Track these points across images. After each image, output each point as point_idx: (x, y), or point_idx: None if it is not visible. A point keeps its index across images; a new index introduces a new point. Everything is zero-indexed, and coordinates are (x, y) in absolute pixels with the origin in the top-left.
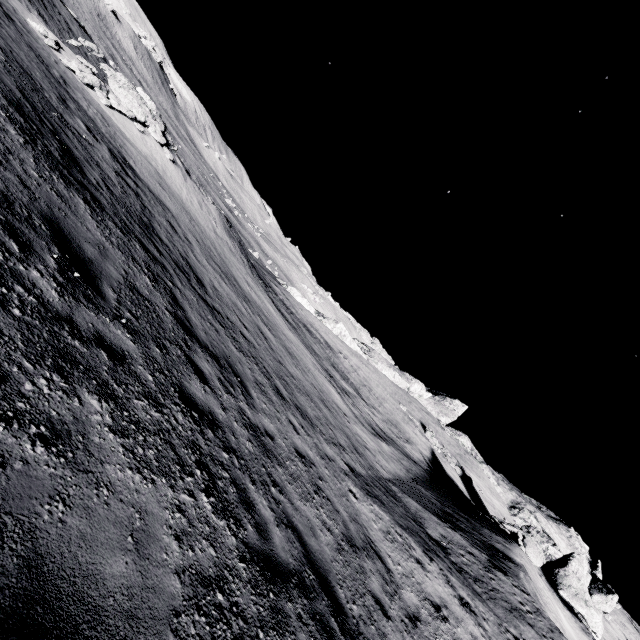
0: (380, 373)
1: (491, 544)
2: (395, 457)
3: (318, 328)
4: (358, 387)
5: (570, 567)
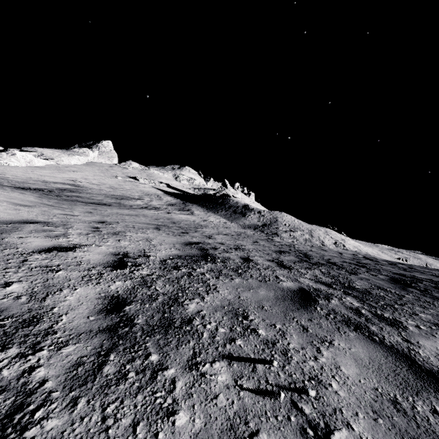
0: (77, 167)
1: (242, 207)
2: (202, 212)
3: (35, 177)
4: (122, 194)
5: (228, 187)
